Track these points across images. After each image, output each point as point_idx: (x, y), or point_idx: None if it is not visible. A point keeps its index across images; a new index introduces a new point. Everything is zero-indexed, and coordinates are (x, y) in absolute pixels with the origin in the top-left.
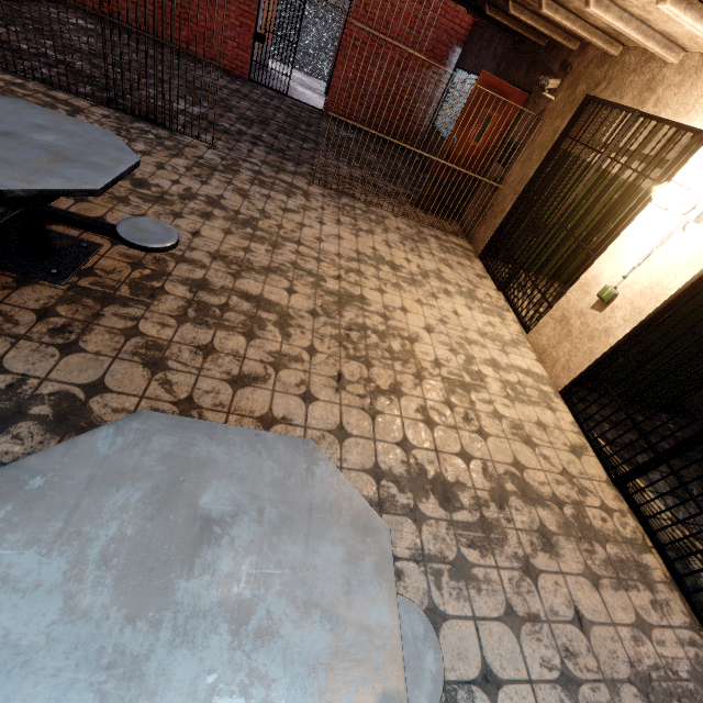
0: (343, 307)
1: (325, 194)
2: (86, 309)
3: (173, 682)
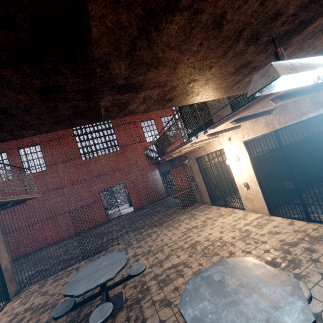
0: (195, 248)
1: (158, 228)
2: (136, 308)
3: (242, 298)
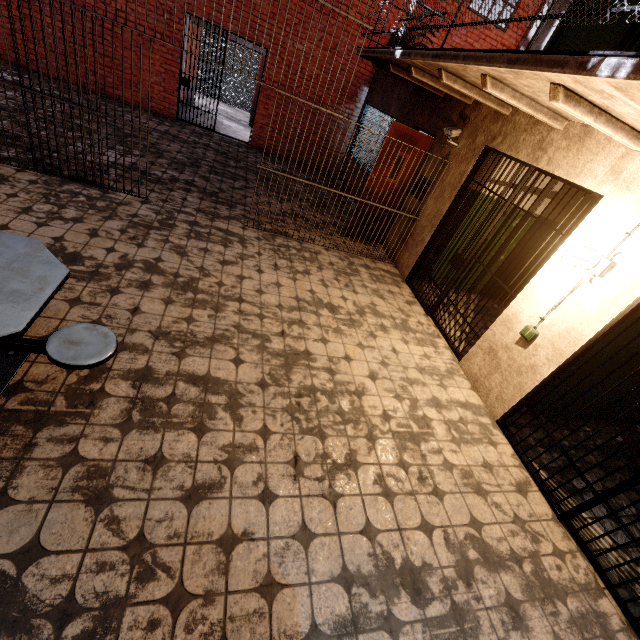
0: (290, 369)
1: (260, 237)
2: (15, 440)
3: None
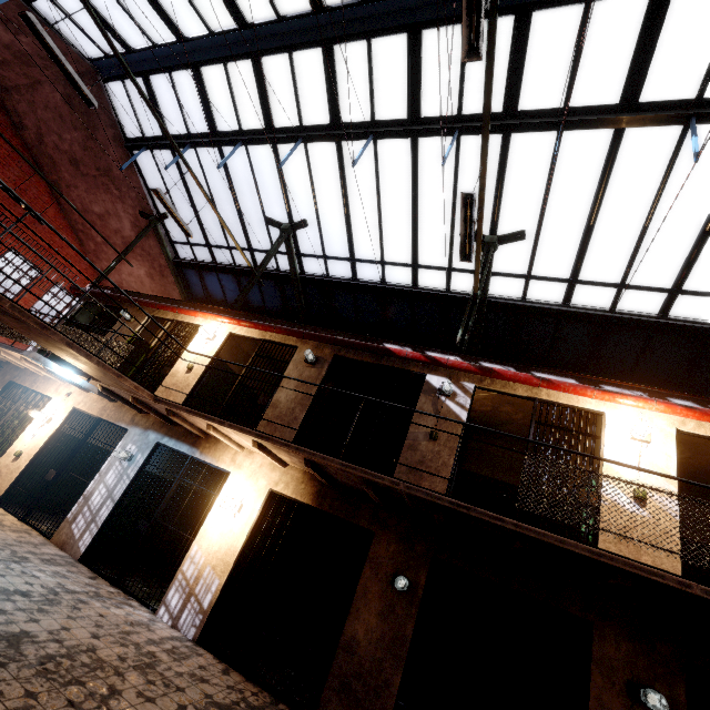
0: None
1: None
2: None
3: None
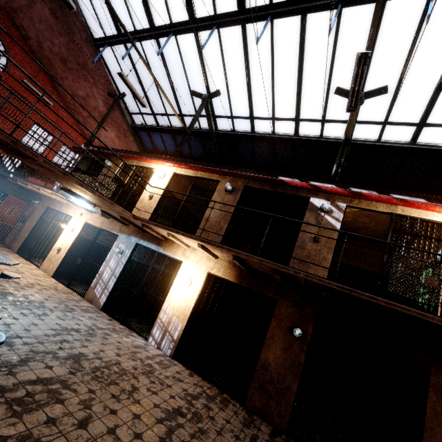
0: None
1: None
2: None
3: None
